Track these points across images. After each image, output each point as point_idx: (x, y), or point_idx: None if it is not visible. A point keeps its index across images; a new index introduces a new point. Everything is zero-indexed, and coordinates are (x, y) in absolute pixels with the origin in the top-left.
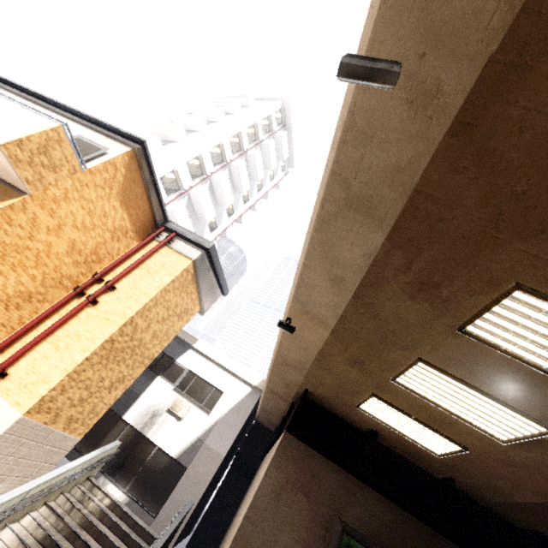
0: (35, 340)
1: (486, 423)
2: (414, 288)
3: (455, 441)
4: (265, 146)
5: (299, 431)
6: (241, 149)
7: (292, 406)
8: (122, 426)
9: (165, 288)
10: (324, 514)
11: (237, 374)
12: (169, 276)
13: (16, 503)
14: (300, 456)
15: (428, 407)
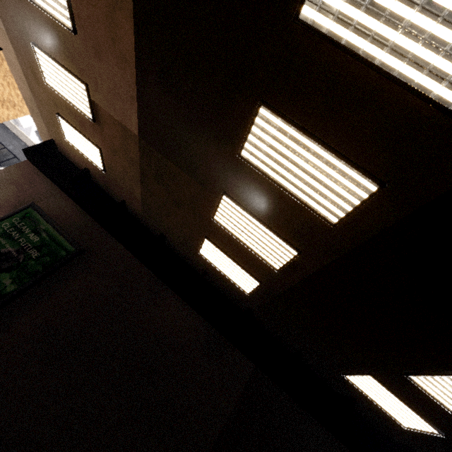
0: None
1: (80, 102)
2: None
3: (95, 144)
4: None
5: (29, 153)
6: None
7: None
8: None
9: None
10: (25, 198)
11: None
12: None
13: None
14: (29, 173)
15: (70, 108)
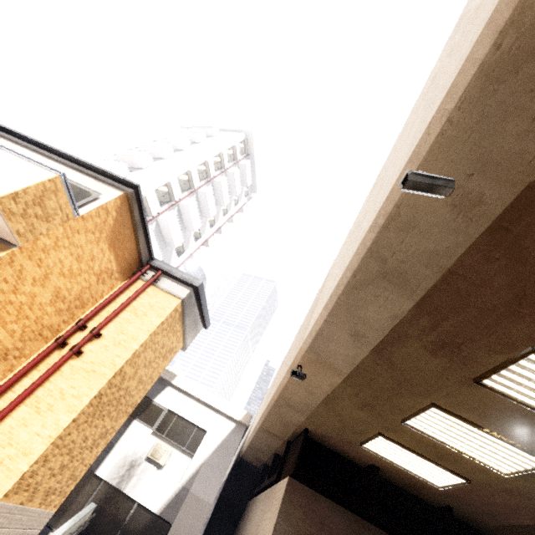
0: (12, 404)
1: (491, 458)
2: (436, 346)
3: (457, 474)
4: (231, 174)
5: (305, 475)
6: (207, 176)
7: (288, 445)
8: (95, 484)
9: (155, 331)
10: None
11: (220, 410)
12: (158, 318)
13: None
14: (307, 503)
15: (435, 444)
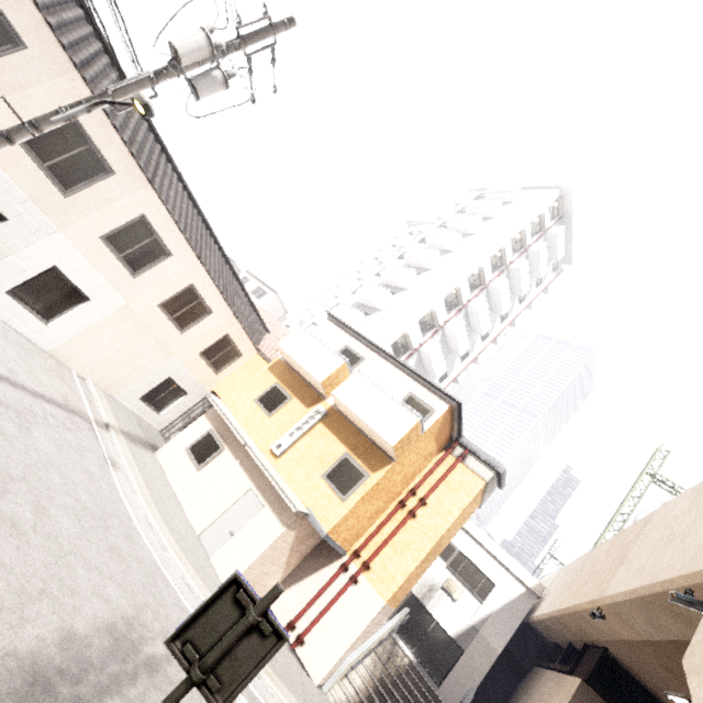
0: (383, 545)
1: None
2: None
3: None
4: (534, 253)
5: (598, 688)
6: (502, 265)
7: (584, 647)
8: None
9: (464, 508)
10: None
11: (510, 569)
12: (467, 497)
13: (369, 651)
14: None
15: None
